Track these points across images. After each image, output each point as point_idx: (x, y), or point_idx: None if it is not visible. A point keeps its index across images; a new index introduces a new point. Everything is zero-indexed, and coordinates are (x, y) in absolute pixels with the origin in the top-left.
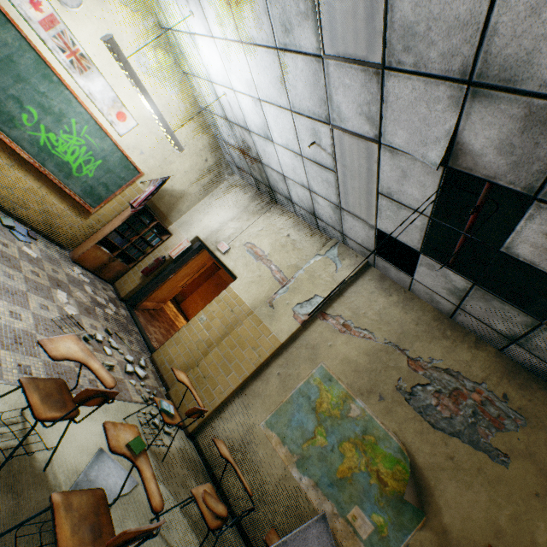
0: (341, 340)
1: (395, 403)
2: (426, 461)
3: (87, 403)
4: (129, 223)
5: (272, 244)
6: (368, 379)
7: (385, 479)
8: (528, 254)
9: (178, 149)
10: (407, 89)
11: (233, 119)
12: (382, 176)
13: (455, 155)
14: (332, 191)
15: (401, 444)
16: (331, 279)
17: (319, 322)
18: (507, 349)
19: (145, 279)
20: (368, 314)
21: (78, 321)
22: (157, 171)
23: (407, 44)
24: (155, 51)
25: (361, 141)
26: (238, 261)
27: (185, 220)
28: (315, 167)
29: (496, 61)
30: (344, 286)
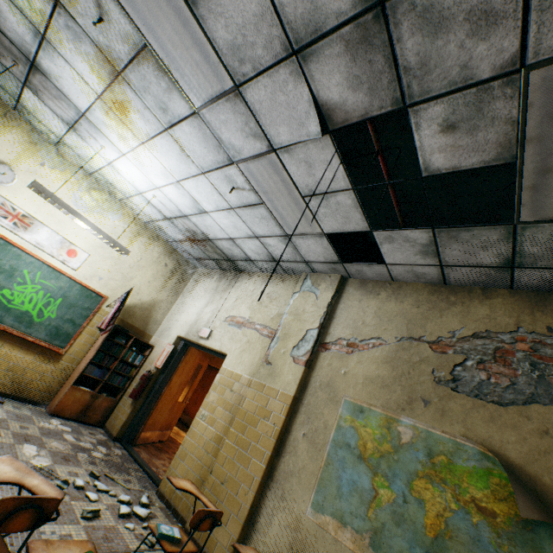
0: (353, 361)
1: (444, 400)
2: (521, 452)
3: (9, 527)
4: (104, 350)
5: (250, 307)
6: (401, 387)
7: (488, 507)
8: (444, 162)
9: (124, 252)
10: (261, 91)
11: (171, 214)
12: (295, 179)
13: (329, 117)
14: (272, 225)
15: (478, 446)
16: (315, 308)
17: (323, 355)
18: (514, 280)
19: (136, 404)
20: (367, 322)
21: (48, 470)
22: (121, 290)
23: (239, 58)
24: (90, 193)
25: (262, 160)
26: (223, 338)
27: (164, 327)
28: (247, 210)
29: (298, 24)
30: (331, 309)
